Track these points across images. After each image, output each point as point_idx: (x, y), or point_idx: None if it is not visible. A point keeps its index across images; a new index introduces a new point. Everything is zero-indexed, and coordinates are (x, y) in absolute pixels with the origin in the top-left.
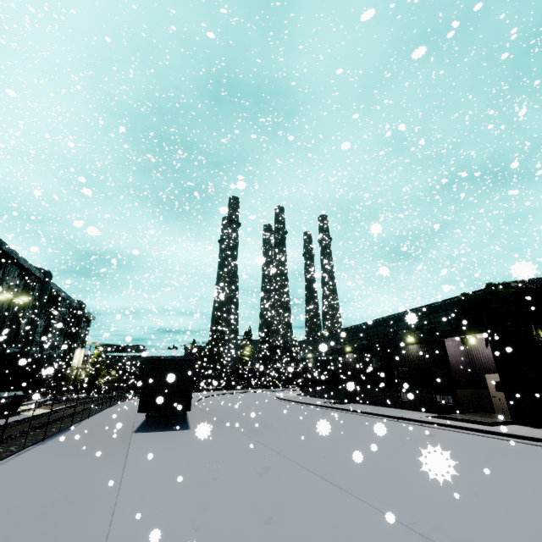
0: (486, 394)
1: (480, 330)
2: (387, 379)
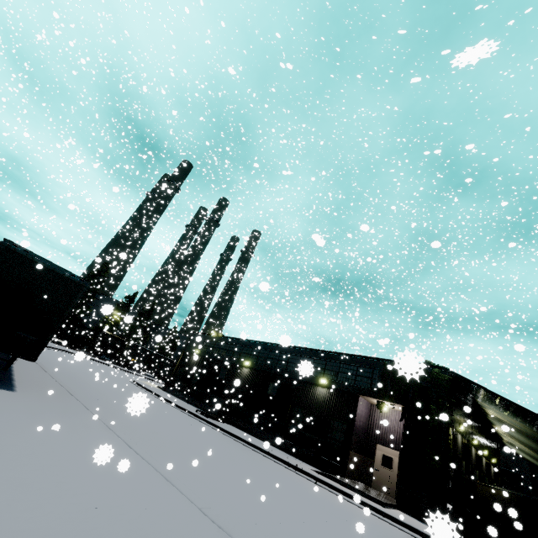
0: (371, 464)
1: (401, 402)
2: (277, 412)
